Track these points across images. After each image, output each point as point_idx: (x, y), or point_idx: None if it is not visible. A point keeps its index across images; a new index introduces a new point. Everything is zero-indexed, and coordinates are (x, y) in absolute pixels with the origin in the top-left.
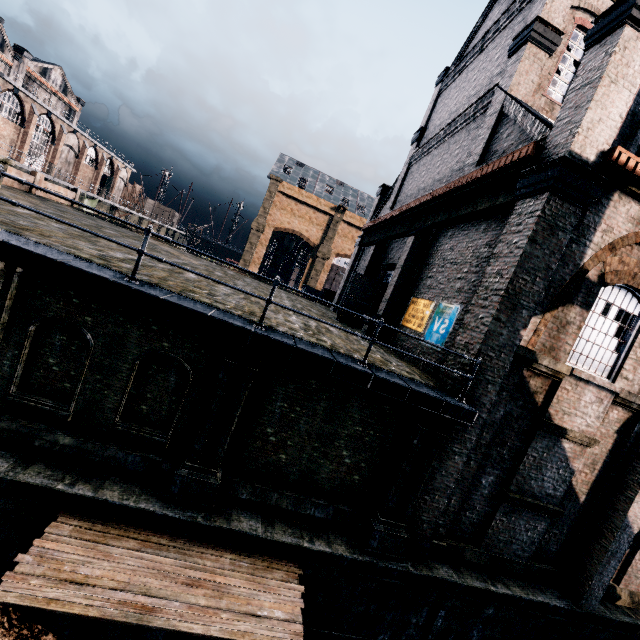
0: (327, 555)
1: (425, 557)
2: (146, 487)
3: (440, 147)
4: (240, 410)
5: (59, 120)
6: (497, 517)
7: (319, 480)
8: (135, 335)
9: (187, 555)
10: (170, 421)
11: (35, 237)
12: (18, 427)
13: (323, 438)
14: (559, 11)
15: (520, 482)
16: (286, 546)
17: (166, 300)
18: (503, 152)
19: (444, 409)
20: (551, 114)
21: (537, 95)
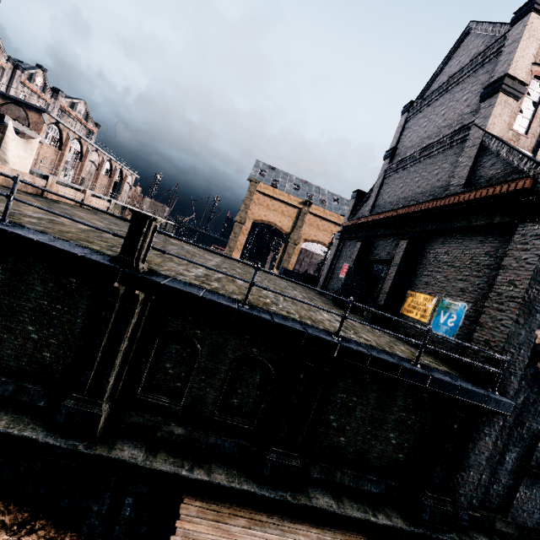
0: (390, 528)
1: (464, 527)
2: (240, 469)
3: (416, 165)
4: (315, 403)
5: (86, 142)
6: (521, 489)
7: (371, 459)
8: (232, 343)
9: (284, 531)
10: (254, 411)
11: (161, 270)
12: (144, 421)
13: (374, 423)
14: (522, 68)
15: (539, 458)
16: (357, 520)
17: (277, 322)
18: (490, 178)
19: (487, 401)
20: (517, 143)
21: (505, 129)
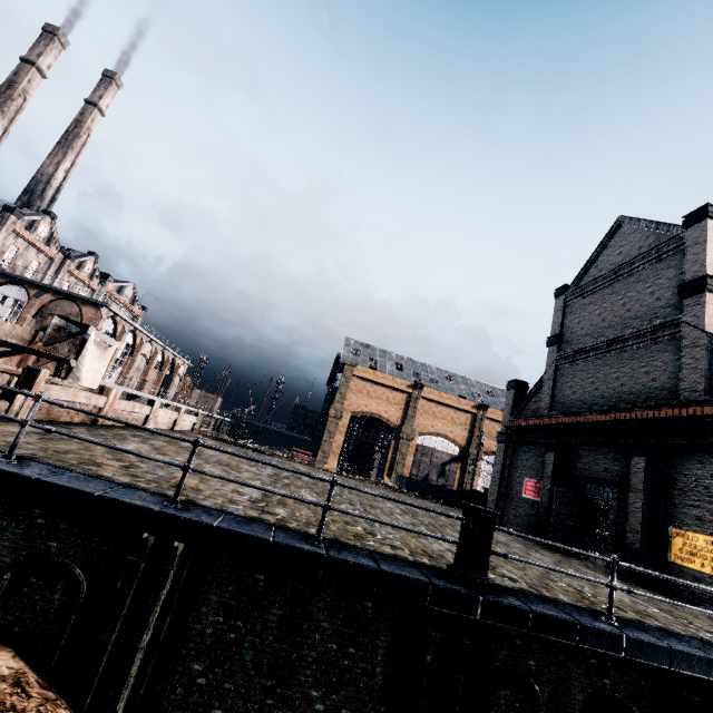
0: None
1: None
2: None
3: (606, 358)
4: None
5: (141, 333)
6: None
7: None
8: (576, 675)
9: None
10: None
11: None
12: None
13: None
14: None
15: None
16: None
17: (675, 648)
18: None
19: None
20: None
21: None
